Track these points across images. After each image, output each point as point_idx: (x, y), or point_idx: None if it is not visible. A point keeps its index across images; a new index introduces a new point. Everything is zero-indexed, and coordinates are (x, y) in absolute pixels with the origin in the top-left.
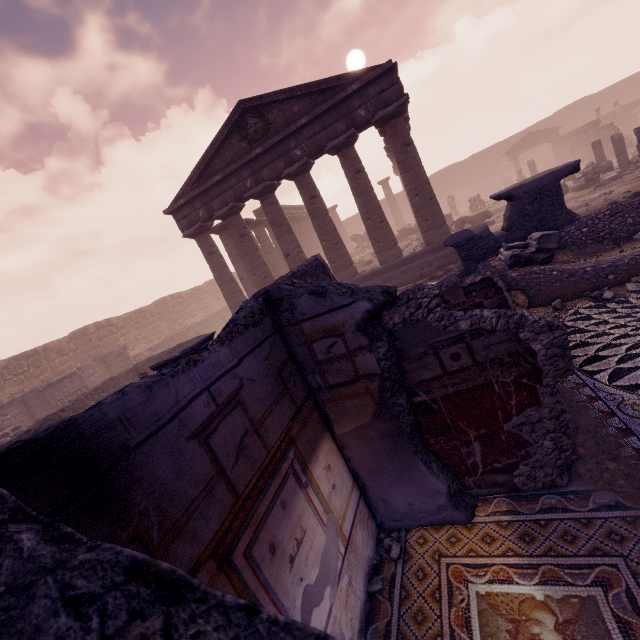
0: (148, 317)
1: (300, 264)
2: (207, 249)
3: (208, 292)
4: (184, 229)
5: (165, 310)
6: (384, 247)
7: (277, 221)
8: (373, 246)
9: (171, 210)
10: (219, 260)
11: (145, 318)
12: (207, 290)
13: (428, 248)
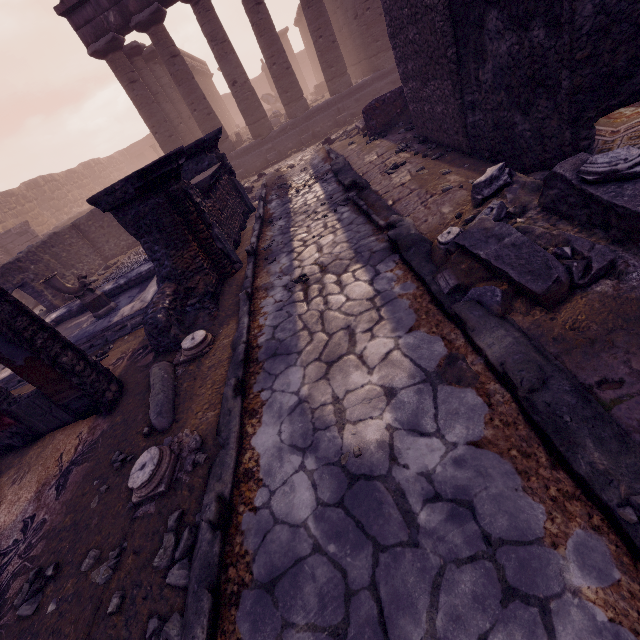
0: (23, 202)
1: (249, 94)
2: (127, 74)
3: (87, 177)
4: (89, 42)
5: (42, 195)
6: (337, 72)
7: (218, 35)
8: (325, 73)
9: (67, 7)
10: (145, 91)
11: (19, 203)
12: (85, 174)
13: (378, 74)
